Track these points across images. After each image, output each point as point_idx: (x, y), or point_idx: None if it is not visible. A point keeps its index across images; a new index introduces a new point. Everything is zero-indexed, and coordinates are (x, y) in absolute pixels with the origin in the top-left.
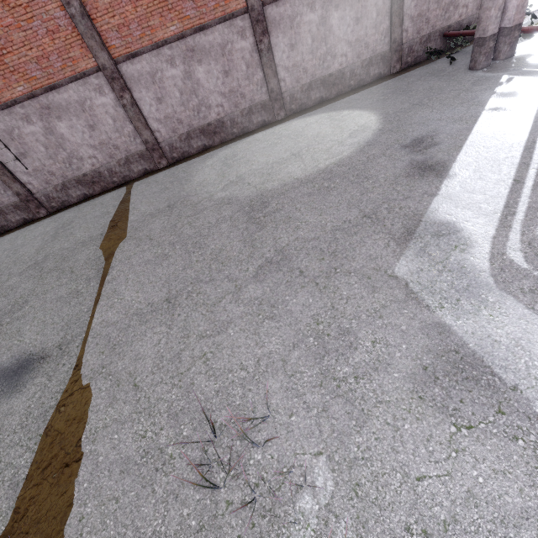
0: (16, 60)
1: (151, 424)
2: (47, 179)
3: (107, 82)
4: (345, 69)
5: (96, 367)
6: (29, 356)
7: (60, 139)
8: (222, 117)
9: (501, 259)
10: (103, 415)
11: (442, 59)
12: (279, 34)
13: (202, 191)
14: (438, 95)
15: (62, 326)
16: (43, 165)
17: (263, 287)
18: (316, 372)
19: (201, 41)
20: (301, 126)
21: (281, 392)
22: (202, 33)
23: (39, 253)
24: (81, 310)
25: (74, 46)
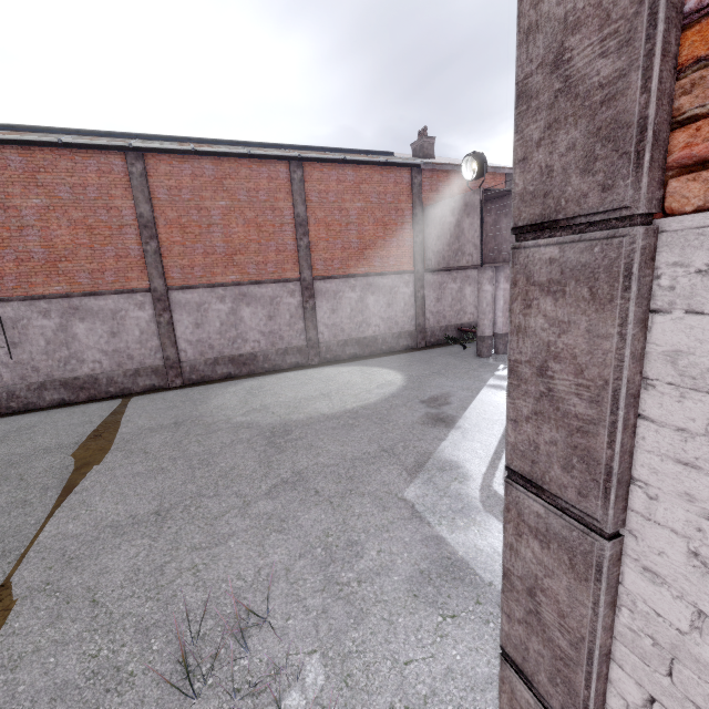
0: (70, 267)
1: (110, 641)
2: (26, 374)
3: (151, 301)
4: (378, 336)
5: (36, 584)
6: None
7: (70, 338)
8: (256, 351)
9: (488, 489)
10: (37, 637)
11: (458, 345)
12: (324, 300)
13: (219, 413)
14: (453, 369)
15: None
16: (31, 358)
17: (275, 503)
18: (320, 579)
19: (254, 291)
20: (333, 373)
21: (280, 598)
22: (257, 285)
23: None
24: (25, 521)
25: (135, 270)
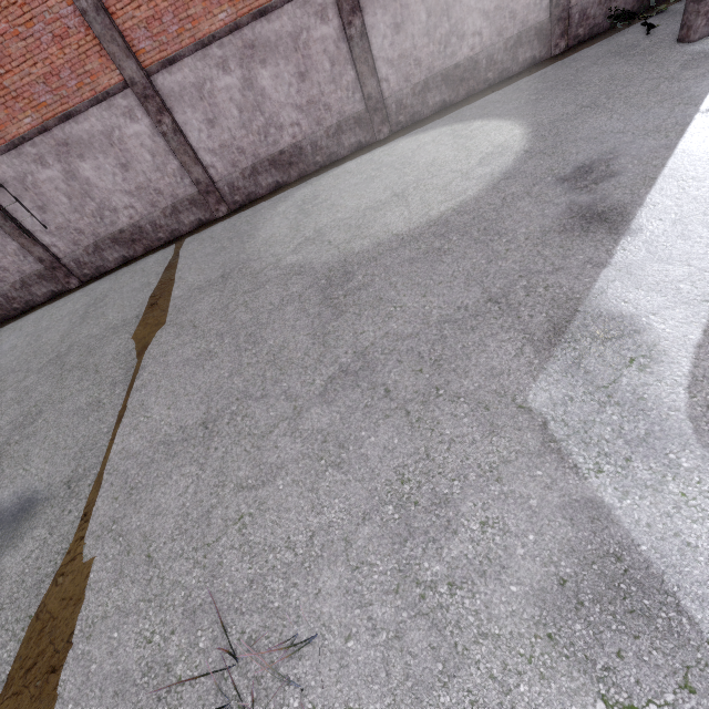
0: (18, 82)
1: (161, 622)
2: (75, 239)
3: (138, 103)
4: (478, 55)
5: (106, 521)
6: (32, 493)
7: (85, 186)
8: (299, 140)
9: (708, 387)
10: (105, 598)
11: (635, 26)
12: (377, 9)
13: (267, 253)
14: (623, 89)
15: (75, 453)
16: (68, 221)
17: (331, 412)
18: (392, 567)
19: (263, 32)
20: (411, 148)
21: (337, 596)
22: (264, 19)
23: (64, 341)
24: (99, 430)
25: (90, 55)
